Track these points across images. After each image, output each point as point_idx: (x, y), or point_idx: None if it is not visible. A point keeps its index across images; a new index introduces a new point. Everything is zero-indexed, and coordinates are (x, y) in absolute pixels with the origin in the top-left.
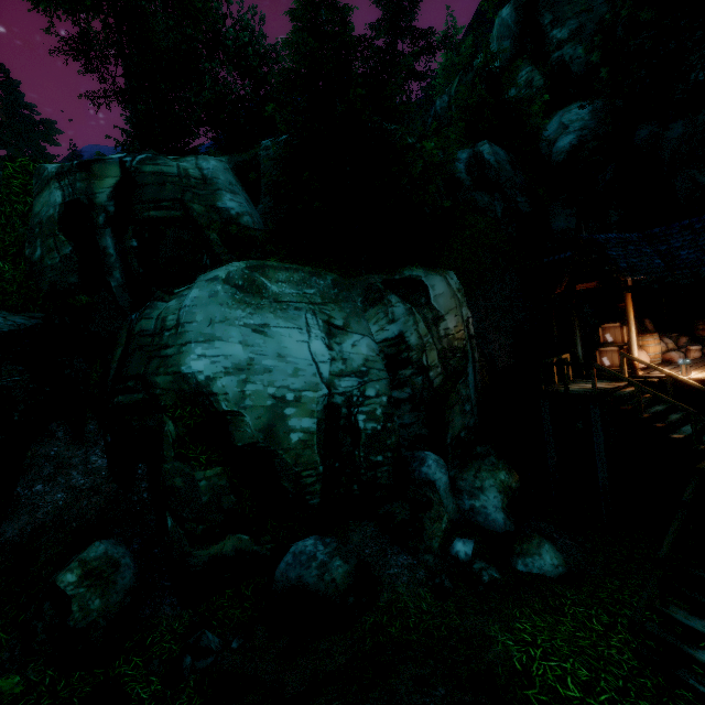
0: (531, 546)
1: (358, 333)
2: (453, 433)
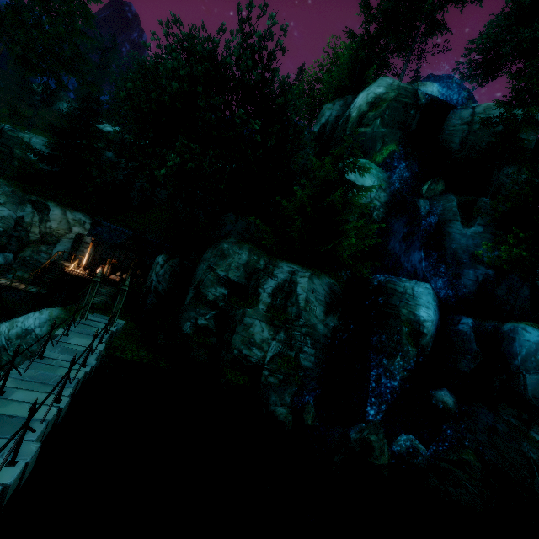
0: None
1: (7, 207)
2: (24, 255)
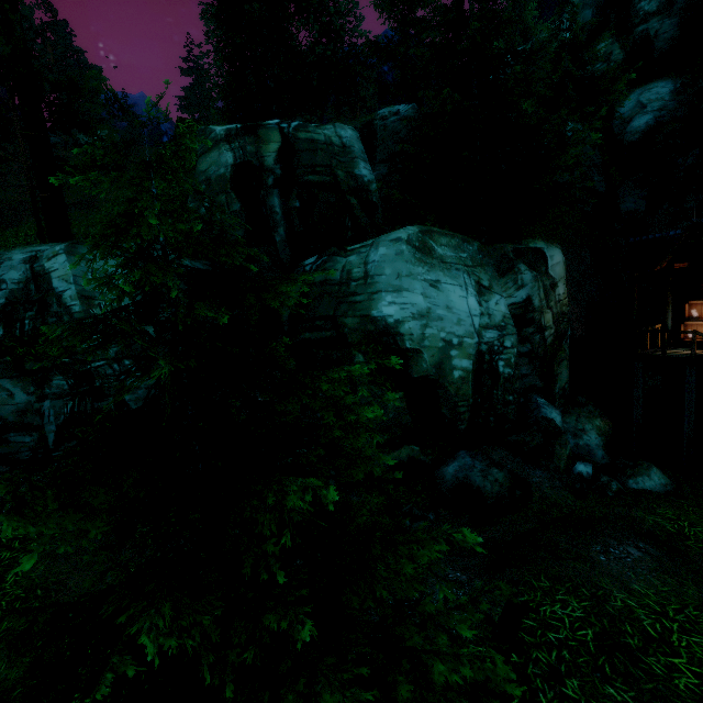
0: (641, 470)
1: (498, 293)
2: (560, 384)
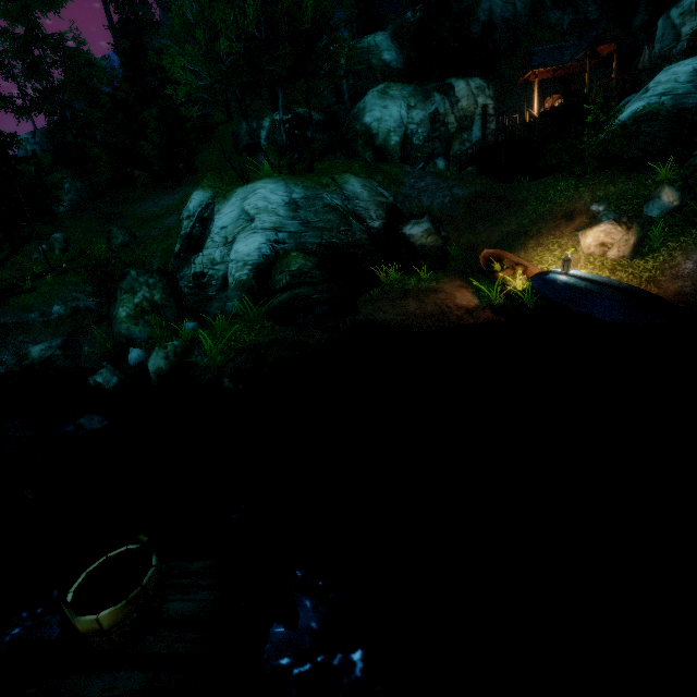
0: None
1: (419, 109)
2: (453, 152)
